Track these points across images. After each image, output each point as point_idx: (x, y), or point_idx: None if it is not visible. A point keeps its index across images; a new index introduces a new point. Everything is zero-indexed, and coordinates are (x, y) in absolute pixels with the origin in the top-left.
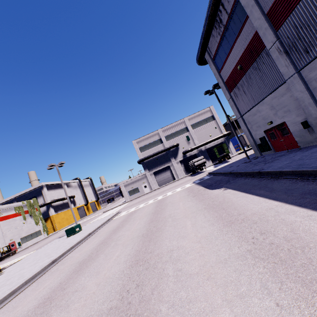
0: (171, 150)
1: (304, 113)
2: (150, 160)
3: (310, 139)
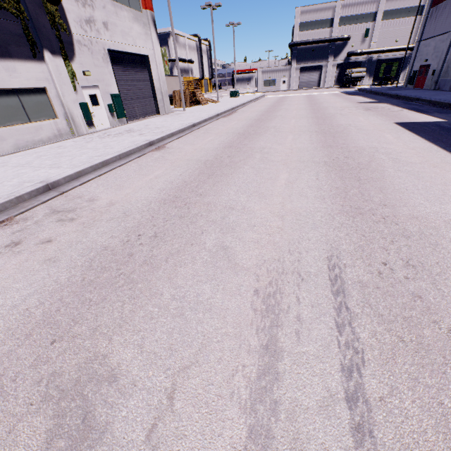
0: (335, 44)
1: (437, 63)
2: (304, 48)
3: (429, 85)
